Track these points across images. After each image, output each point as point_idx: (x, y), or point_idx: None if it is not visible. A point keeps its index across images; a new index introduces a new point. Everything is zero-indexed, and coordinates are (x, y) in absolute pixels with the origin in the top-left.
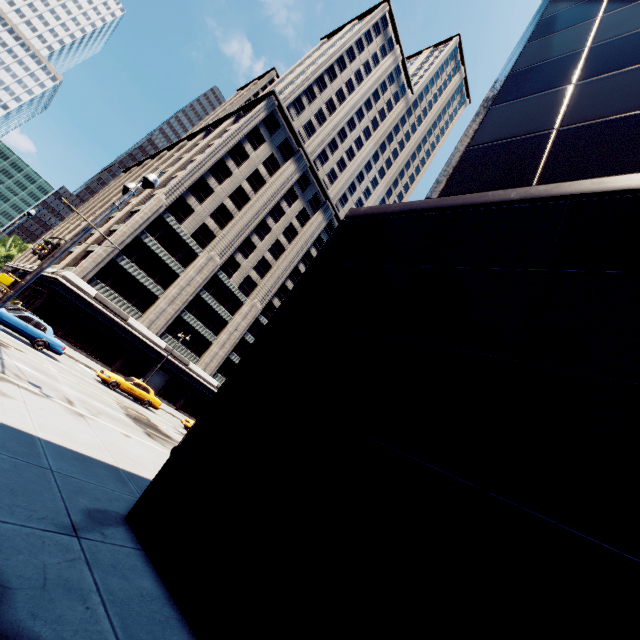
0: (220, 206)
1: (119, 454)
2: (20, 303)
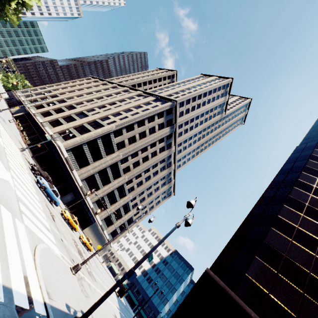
0: (133, 135)
1: (105, 316)
2: (29, 142)
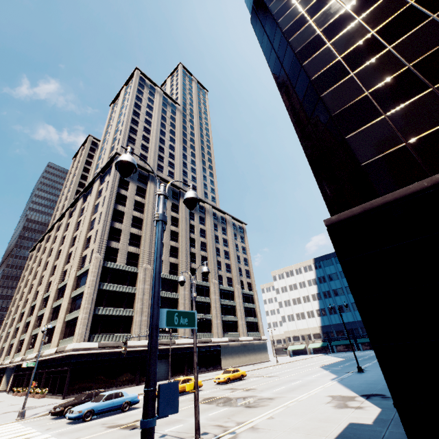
0: (130, 235)
1: (310, 431)
2: (46, 389)
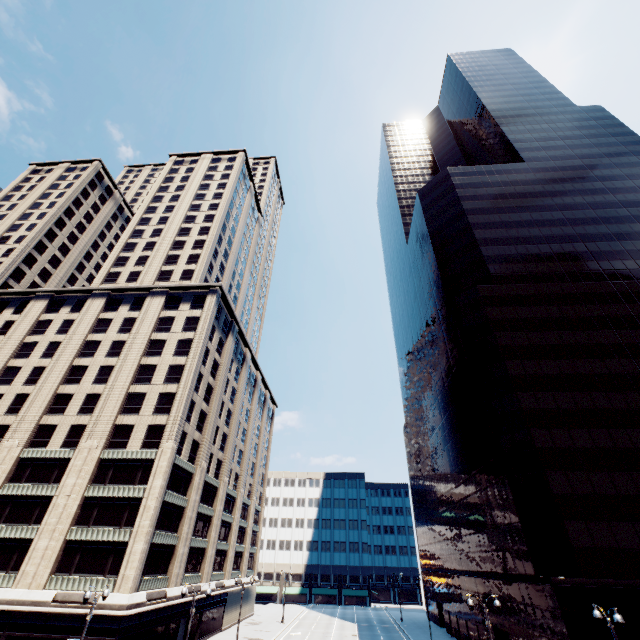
0: (199, 412)
1: None
2: None
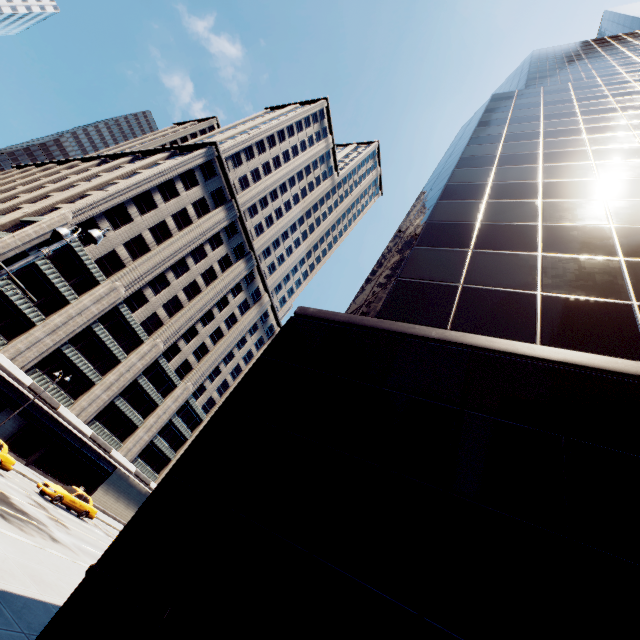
0: (137, 236)
1: None
2: None
